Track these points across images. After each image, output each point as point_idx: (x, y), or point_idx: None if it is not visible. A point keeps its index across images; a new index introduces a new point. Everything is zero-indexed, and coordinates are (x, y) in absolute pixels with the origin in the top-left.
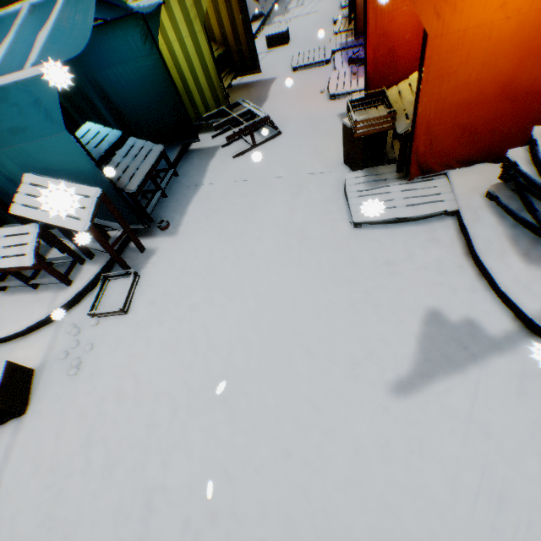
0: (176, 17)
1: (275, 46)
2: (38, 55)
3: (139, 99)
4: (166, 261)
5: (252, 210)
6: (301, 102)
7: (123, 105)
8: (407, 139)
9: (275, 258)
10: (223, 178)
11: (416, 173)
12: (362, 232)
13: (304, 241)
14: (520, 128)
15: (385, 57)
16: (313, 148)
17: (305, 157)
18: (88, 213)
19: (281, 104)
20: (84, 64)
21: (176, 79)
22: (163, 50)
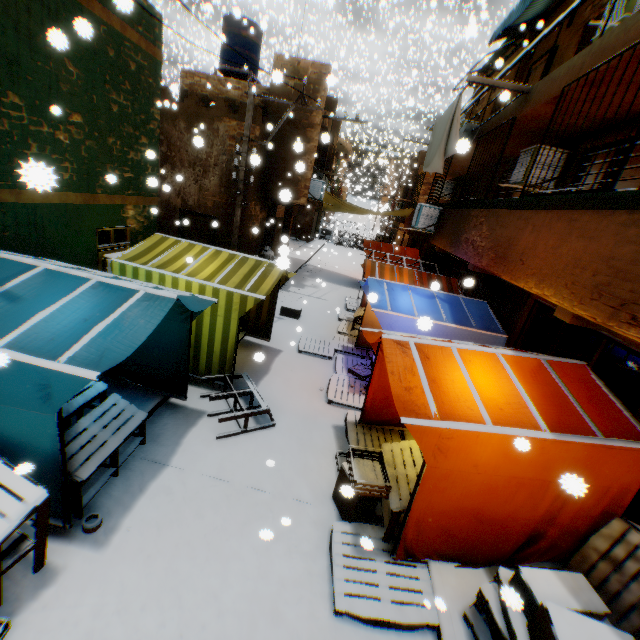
0: (220, 301)
1: (287, 316)
2: (83, 346)
3: (144, 343)
4: (68, 602)
5: (220, 536)
6: (300, 392)
7: None
8: (398, 517)
9: None
10: (197, 465)
11: (402, 554)
12: (342, 624)
13: (274, 620)
14: (487, 542)
15: (381, 400)
16: (304, 460)
17: (295, 471)
18: (7, 527)
19: (281, 385)
20: None
21: (191, 335)
22: None
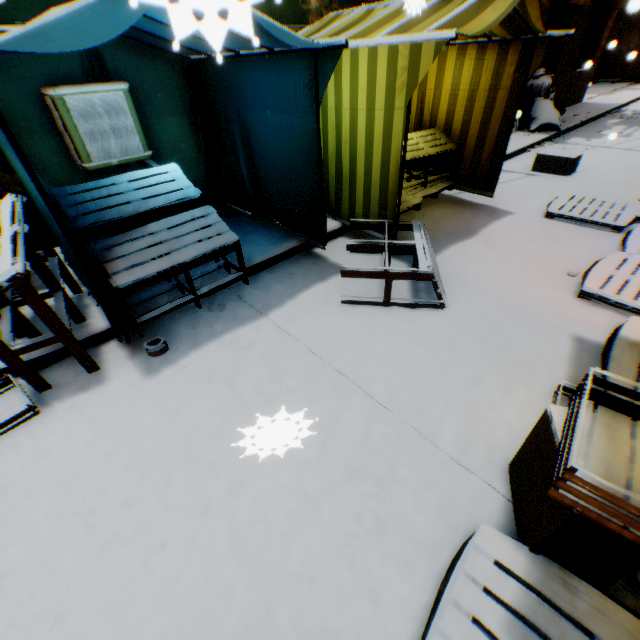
0: (378, 77)
1: (545, 171)
2: (16, 35)
3: (278, 162)
4: (86, 416)
5: None
6: (520, 271)
7: (262, 161)
8: None
9: (169, 617)
10: (297, 327)
11: None
12: None
13: (254, 633)
14: None
15: None
16: (473, 376)
17: (443, 387)
18: None
19: (485, 256)
20: (240, 97)
21: (345, 157)
22: (345, 115)
